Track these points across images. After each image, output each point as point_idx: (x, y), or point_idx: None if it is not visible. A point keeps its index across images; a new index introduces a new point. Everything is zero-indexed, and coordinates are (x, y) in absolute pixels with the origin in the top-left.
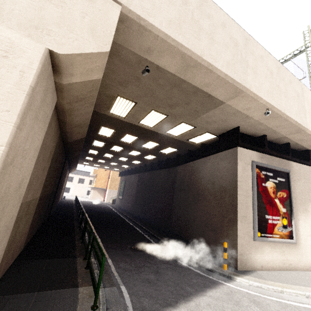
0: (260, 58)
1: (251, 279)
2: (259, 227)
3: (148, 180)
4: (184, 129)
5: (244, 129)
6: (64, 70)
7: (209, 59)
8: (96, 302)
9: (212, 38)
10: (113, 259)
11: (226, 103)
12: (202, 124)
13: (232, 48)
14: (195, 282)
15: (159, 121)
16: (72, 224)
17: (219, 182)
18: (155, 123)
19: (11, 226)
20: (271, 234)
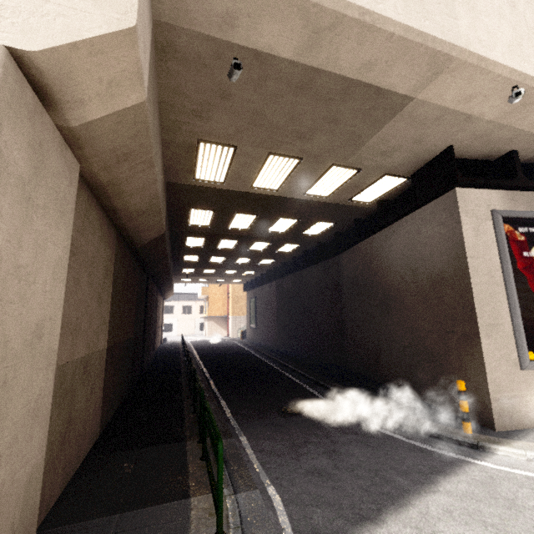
0: None
1: (530, 448)
2: (530, 342)
3: (293, 289)
4: (338, 178)
5: (464, 150)
6: (61, 93)
7: None
8: (220, 527)
9: None
10: (251, 436)
11: (417, 97)
12: (372, 160)
13: None
14: (411, 464)
15: (287, 173)
16: (177, 383)
17: (427, 268)
18: (280, 179)
19: (47, 408)
20: None
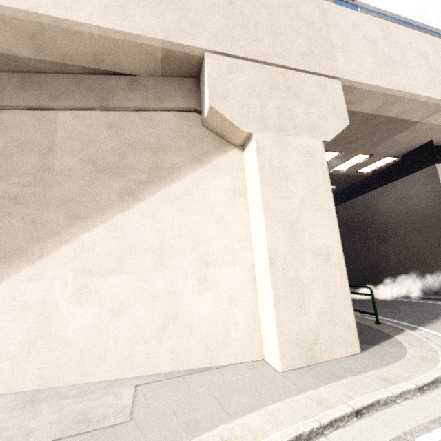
0: None
1: None
2: None
3: None
4: (357, 160)
5: (438, 142)
6: None
7: (410, 90)
8: (378, 319)
9: (405, 65)
10: None
11: (422, 122)
12: (382, 150)
13: (424, 65)
14: (436, 308)
15: (328, 160)
16: None
17: (416, 211)
18: None
19: None
20: None
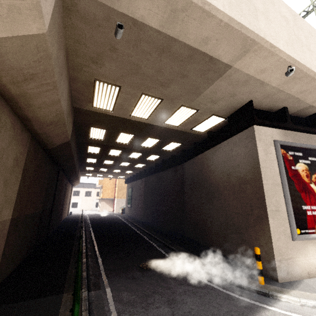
0: (270, 2)
1: (301, 295)
2: (297, 222)
3: (155, 183)
4: (185, 114)
5: (258, 104)
6: None
7: None
8: None
9: None
10: (114, 288)
11: (234, 66)
12: (206, 105)
13: None
14: (226, 310)
15: (153, 108)
16: (71, 244)
17: (236, 173)
18: (149, 112)
19: None
20: (314, 229)
